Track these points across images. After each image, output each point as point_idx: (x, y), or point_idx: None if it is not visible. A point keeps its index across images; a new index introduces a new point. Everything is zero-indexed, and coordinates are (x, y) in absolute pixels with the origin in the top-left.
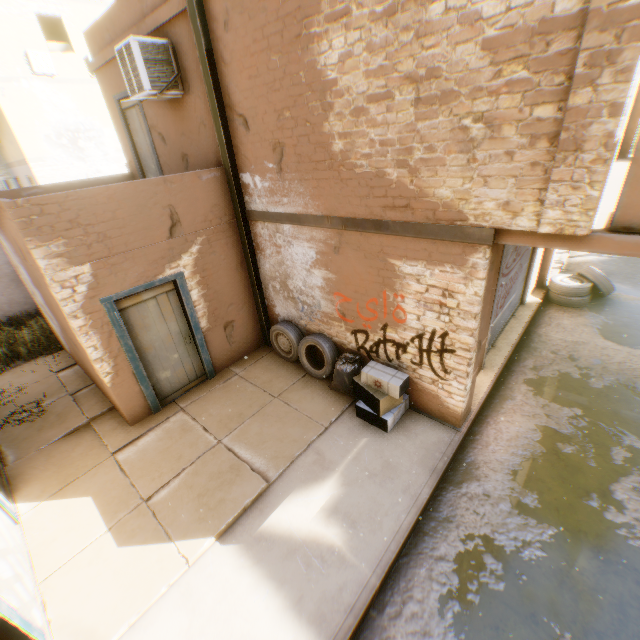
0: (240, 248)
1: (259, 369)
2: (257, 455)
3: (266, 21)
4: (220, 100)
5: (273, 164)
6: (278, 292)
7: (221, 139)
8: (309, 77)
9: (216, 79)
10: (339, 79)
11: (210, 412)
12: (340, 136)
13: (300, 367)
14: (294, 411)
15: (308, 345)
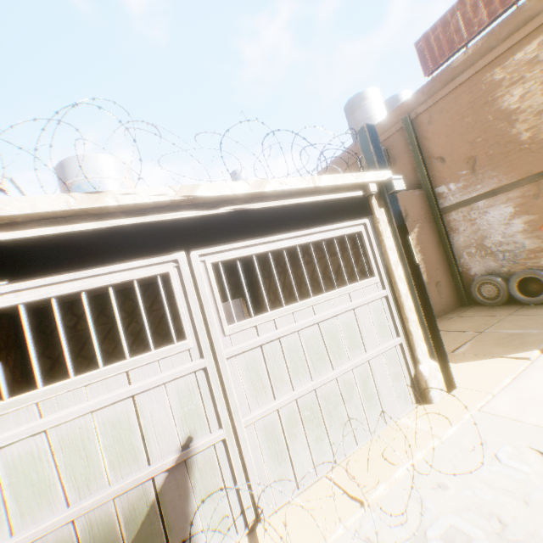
0: (436, 234)
1: (471, 312)
2: (526, 330)
3: (459, 108)
4: (421, 156)
5: (466, 170)
6: (473, 255)
7: (422, 174)
8: (494, 115)
9: (419, 148)
10: (519, 106)
11: (454, 327)
12: (525, 130)
13: (511, 305)
14: (535, 315)
15: (517, 281)
